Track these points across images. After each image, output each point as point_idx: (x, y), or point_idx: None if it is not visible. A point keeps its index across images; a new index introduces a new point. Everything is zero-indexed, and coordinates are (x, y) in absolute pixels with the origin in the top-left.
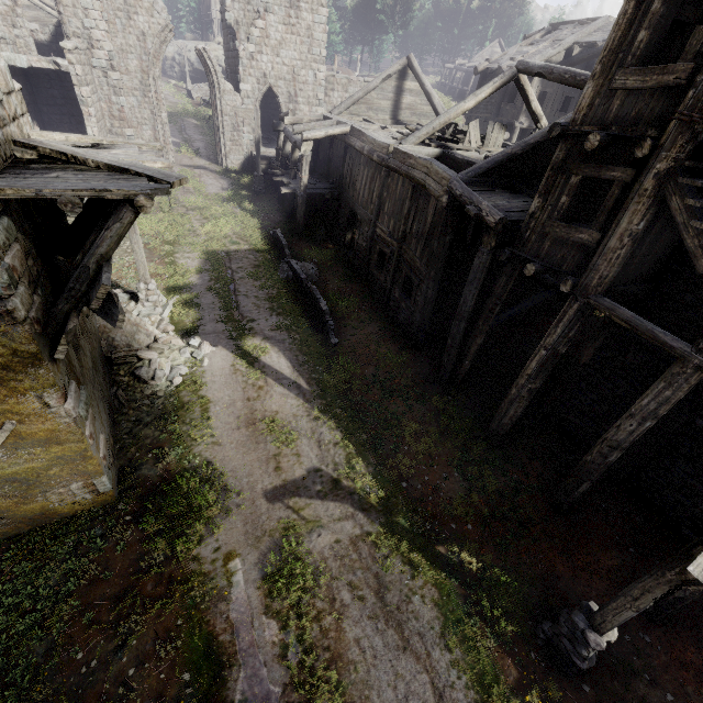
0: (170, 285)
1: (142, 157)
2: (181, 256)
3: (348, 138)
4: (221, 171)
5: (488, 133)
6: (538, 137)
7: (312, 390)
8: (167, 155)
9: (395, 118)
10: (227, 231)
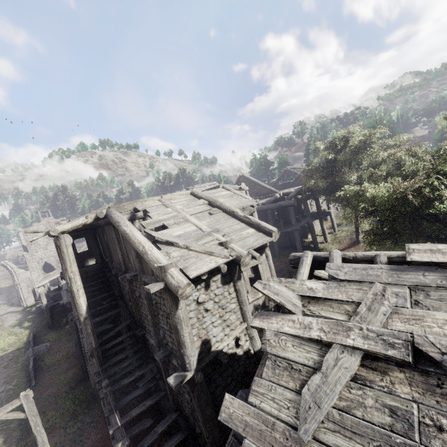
0: None
1: None
2: None
3: None
4: (21, 310)
5: None
6: None
7: None
8: None
9: None
10: (3, 345)
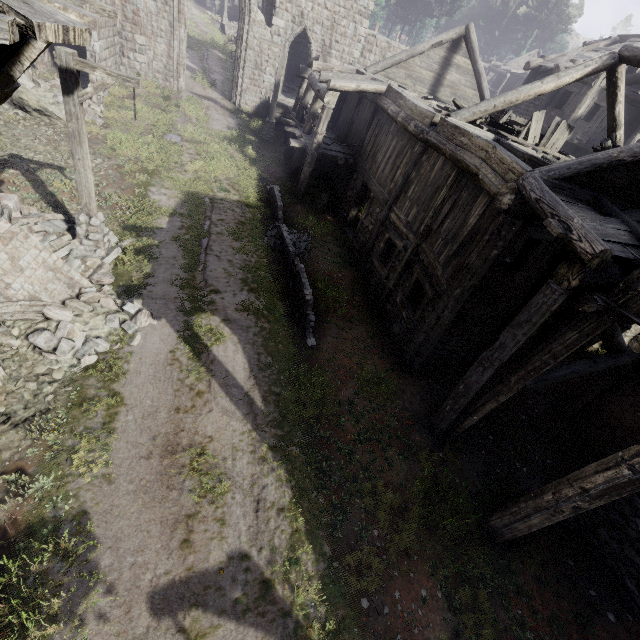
0: (130, 222)
1: None
2: (156, 190)
3: (381, 99)
4: (232, 109)
5: (549, 130)
6: None
7: (267, 412)
8: (178, 77)
9: (433, 93)
10: (219, 174)
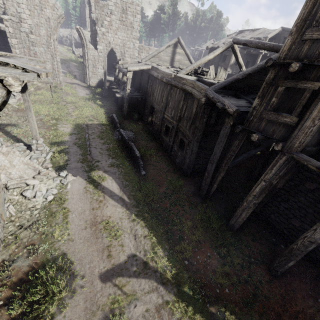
0: (53, 141)
1: (26, 62)
2: (61, 126)
3: (150, 71)
4: (86, 86)
5: (218, 72)
6: (250, 71)
7: (131, 202)
8: (59, 77)
9: (172, 65)
10: (87, 114)
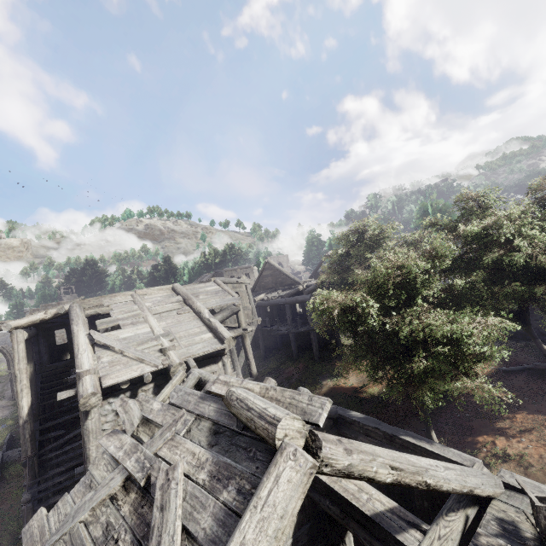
0: None
1: None
2: None
3: None
4: (11, 404)
5: None
6: None
7: None
8: None
9: None
10: None
